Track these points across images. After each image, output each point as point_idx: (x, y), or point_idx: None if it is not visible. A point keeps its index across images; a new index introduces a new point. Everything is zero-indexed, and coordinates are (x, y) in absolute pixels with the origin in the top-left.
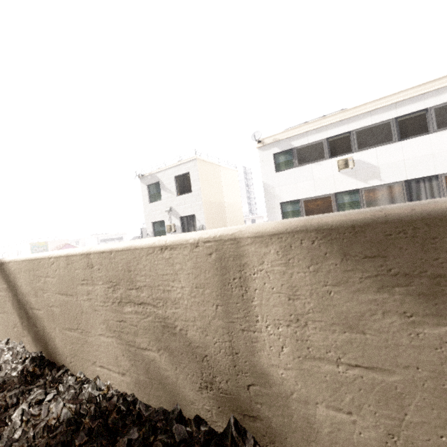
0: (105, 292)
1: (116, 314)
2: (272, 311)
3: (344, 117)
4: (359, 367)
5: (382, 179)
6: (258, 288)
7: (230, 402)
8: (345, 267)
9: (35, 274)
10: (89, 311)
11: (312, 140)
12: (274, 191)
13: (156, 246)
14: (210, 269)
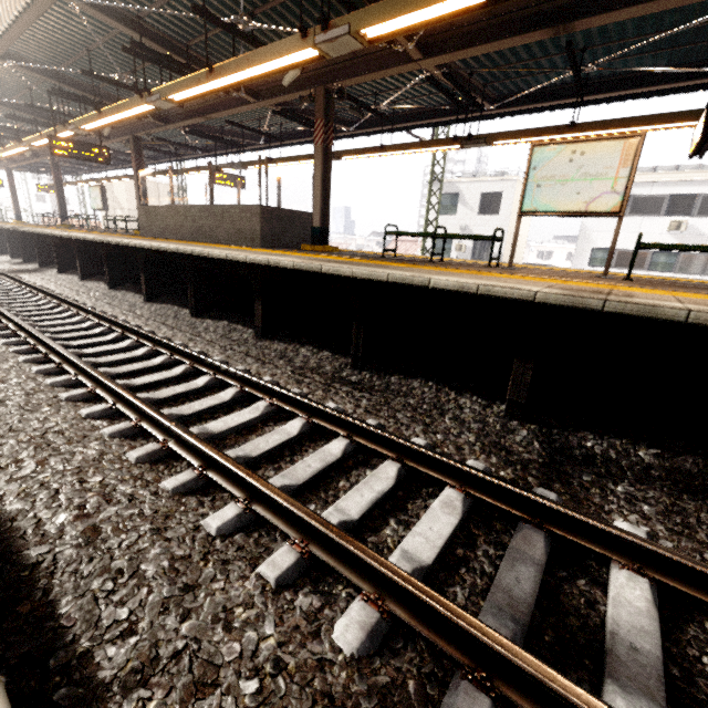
0: None
1: None
2: None
3: (699, 179)
4: None
5: None
6: None
7: None
8: None
9: None
10: None
11: (655, 193)
12: (590, 234)
13: None
14: None
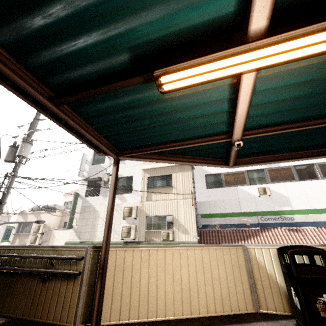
0: None
1: None
2: None
3: None
4: None
5: None
6: None
7: None
8: None
9: None
10: None
11: None
12: None
13: None
14: None
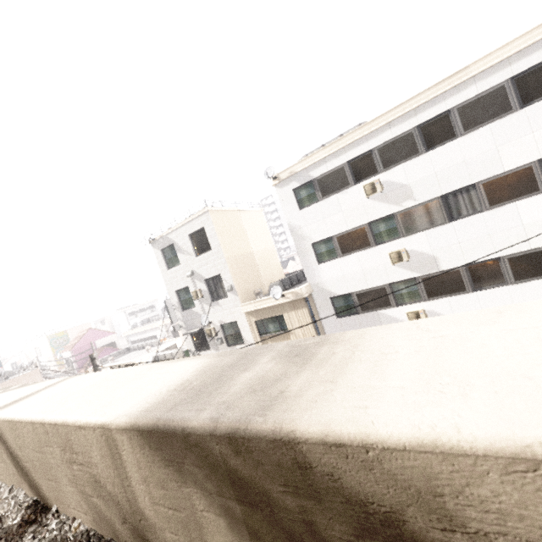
0: (60, 453)
1: (70, 470)
2: (135, 475)
3: (361, 135)
4: (171, 509)
5: (416, 198)
6: (126, 461)
7: (136, 531)
8: (152, 453)
9: (16, 433)
10: (55, 467)
11: (332, 167)
12: (302, 231)
13: (76, 426)
14: (104, 445)
